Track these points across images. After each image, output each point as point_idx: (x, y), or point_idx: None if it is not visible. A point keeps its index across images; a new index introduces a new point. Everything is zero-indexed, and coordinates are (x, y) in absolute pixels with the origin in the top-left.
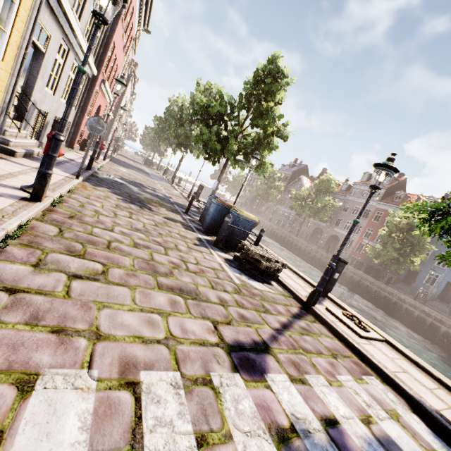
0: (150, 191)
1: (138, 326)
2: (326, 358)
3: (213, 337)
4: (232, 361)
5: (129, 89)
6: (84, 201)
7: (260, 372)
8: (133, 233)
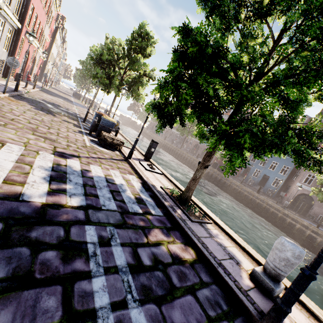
0: (63, 109)
1: (13, 137)
2: (112, 167)
3: (50, 148)
4: (54, 153)
5: (58, 38)
6: (5, 104)
7: (66, 158)
8: (32, 120)
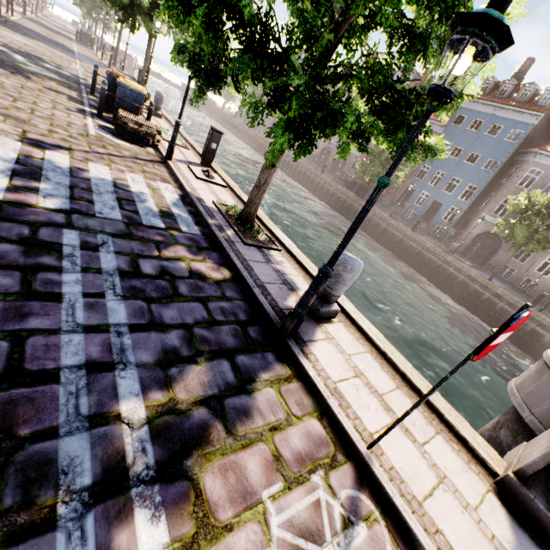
0: (49, 67)
1: None
2: (132, 170)
3: (16, 132)
4: (23, 140)
5: None
6: None
7: (44, 149)
8: None
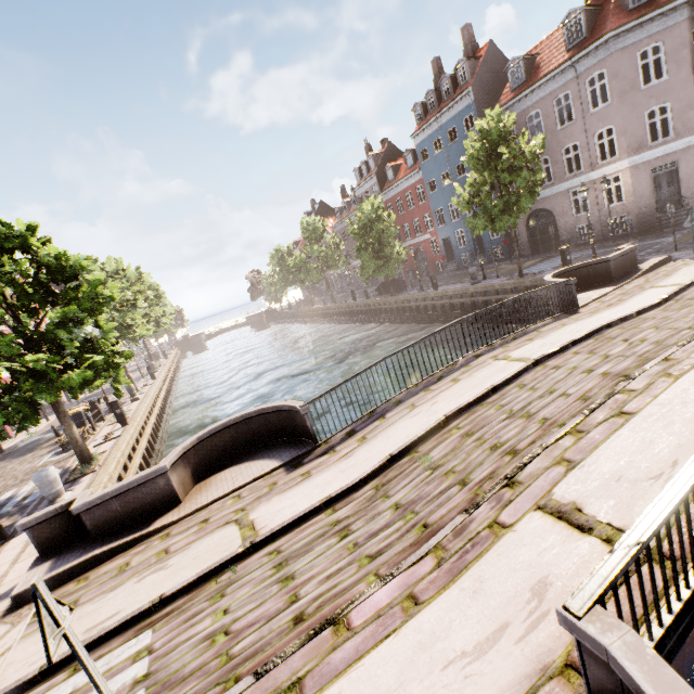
0: None
1: None
2: None
3: None
4: None
5: None
6: None
7: None
8: None
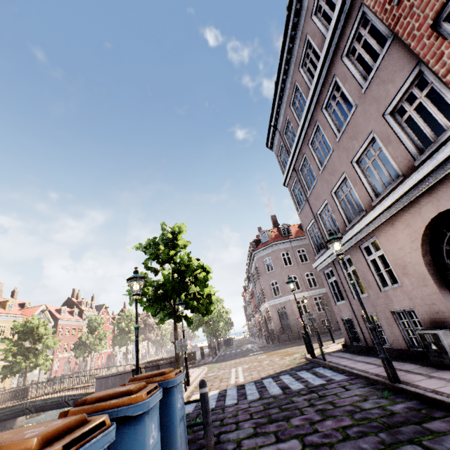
0: None
1: None
2: None
3: None
4: None
5: None
6: None
7: None
8: None
